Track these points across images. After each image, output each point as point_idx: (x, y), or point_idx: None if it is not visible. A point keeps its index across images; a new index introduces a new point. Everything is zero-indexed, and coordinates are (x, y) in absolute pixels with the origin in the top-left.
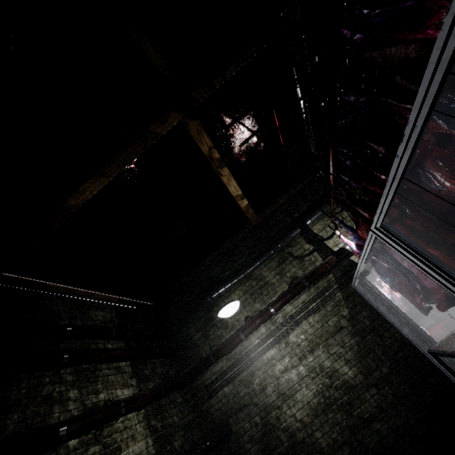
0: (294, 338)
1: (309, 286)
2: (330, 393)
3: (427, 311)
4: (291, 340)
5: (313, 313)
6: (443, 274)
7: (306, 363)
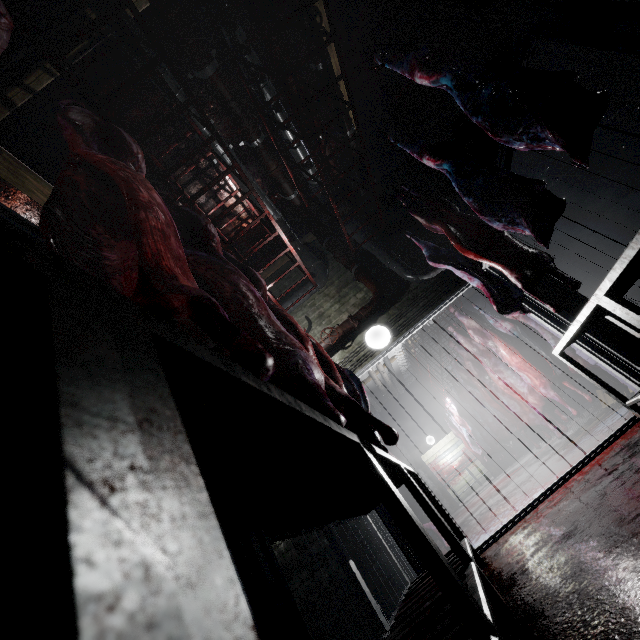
0: None
1: None
2: None
3: None
4: None
5: None
6: None
7: None
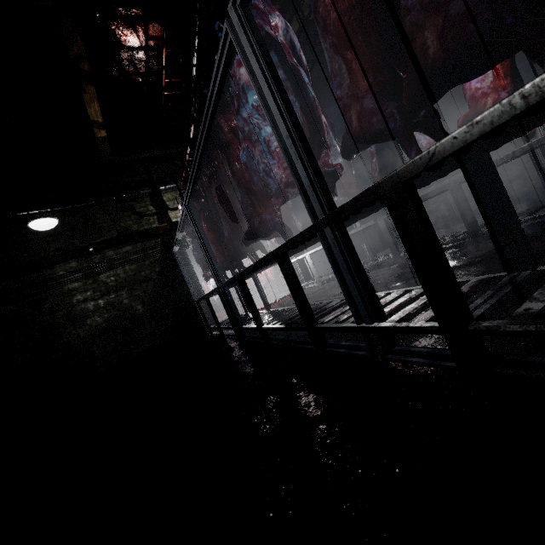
0: (105, 278)
1: (138, 240)
2: (119, 321)
3: (209, 279)
4: (101, 279)
5: (132, 263)
6: (202, 241)
7: (108, 299)
